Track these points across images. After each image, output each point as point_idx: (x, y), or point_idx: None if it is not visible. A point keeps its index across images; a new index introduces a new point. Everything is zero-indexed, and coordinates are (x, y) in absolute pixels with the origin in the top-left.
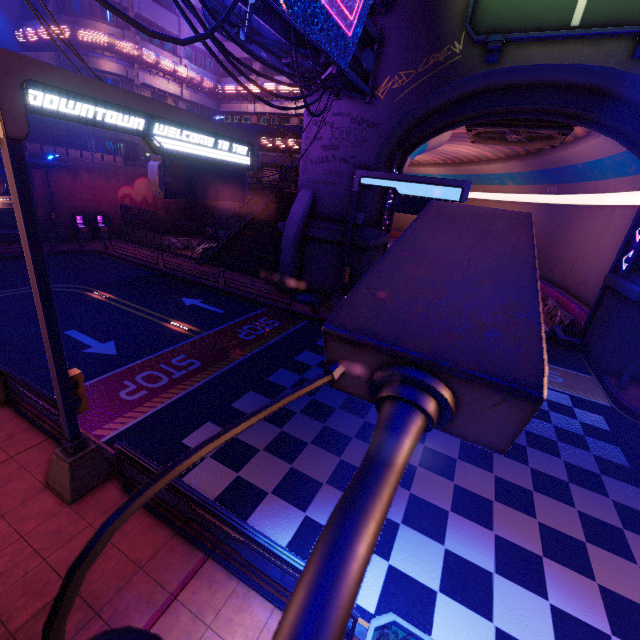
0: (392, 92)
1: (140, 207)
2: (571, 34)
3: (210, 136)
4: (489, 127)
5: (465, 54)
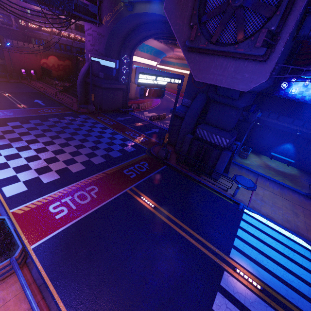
0: (106, 22)
1: (51, 68)
2: (145, 0)
3: None
4: (161, 39)
5: (124, 7)
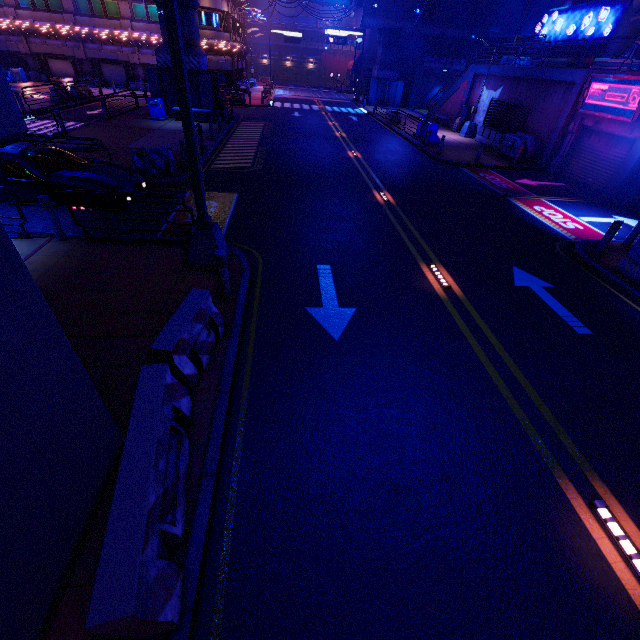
0: None
1: None
2: None
3: (293, 32)
4: None
5: None
